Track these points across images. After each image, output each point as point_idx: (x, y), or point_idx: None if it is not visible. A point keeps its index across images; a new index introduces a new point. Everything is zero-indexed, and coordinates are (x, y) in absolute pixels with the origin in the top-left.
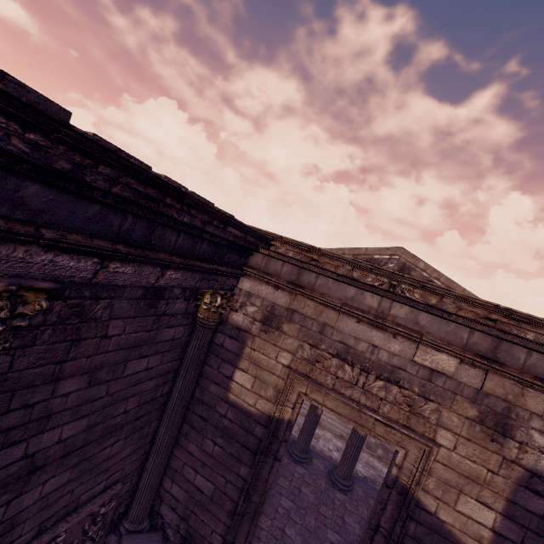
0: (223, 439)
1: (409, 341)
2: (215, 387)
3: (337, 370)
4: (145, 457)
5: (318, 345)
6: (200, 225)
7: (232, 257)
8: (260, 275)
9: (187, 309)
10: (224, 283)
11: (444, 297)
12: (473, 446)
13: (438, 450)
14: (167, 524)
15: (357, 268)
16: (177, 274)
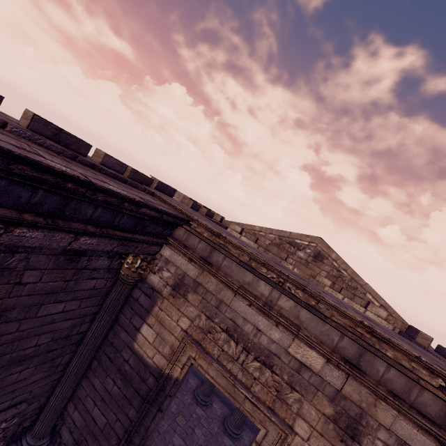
0: (122, 381)
1: (288, 332)
2: (125, 334)
3: (224, 343)
4: (56, 383)
5: (213, 318)
6: (116, 203)
7: (156, 229)
8: (179, 247)
9: (110, 265)
10: (145, 249)
11: (320, 302)
12: (324, 442)
13: (293, 437)
14: (64, 443)
15: (253, 259)
16: (92, 240)
